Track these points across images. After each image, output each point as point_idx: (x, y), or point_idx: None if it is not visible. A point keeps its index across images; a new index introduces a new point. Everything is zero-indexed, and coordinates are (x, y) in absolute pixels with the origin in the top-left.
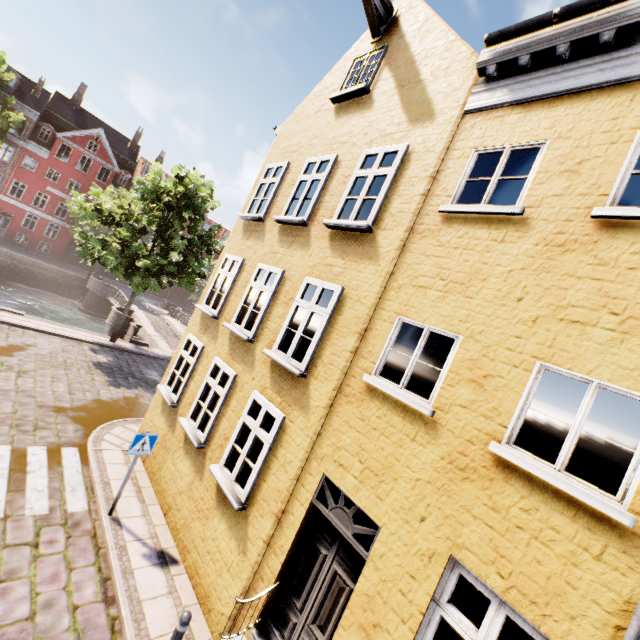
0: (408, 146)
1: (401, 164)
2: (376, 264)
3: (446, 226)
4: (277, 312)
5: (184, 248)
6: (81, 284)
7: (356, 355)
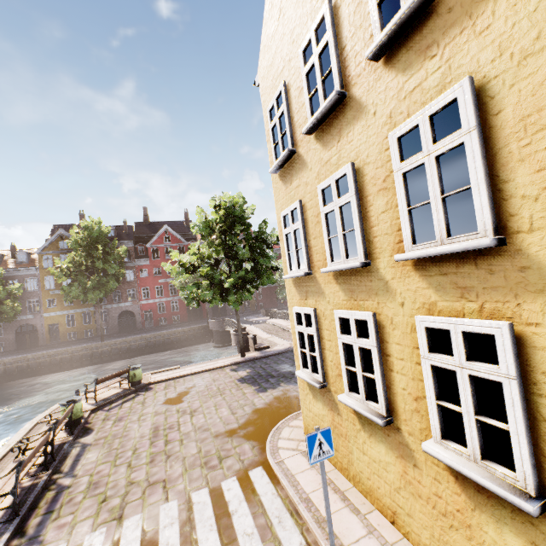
0: None
1: None
2: None
3: None
4: (376, 209)
5: (249, 254)
6: (206, 330)
7: None
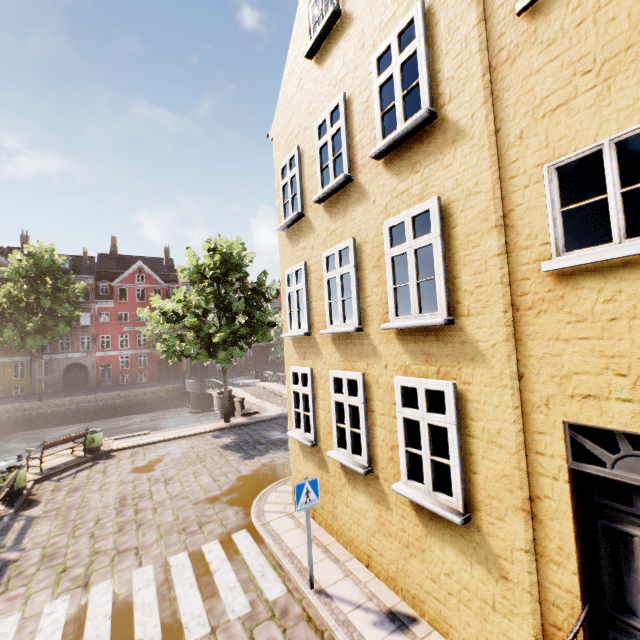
0: (422, 2)
1: (425, 26)
2: (466, 140)
3: (542, 18)
4: (371, 283)
5: (245, 307)
6: (182, 392)
7: (509, 253)
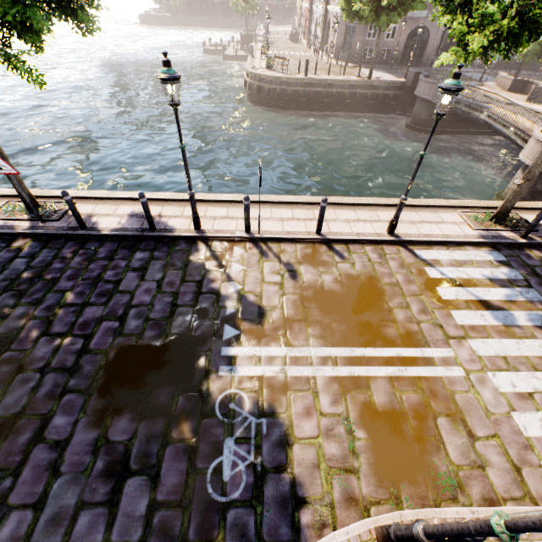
0: None
1: None
2: None
3: None
4: None
5: None
6: None
7: None
